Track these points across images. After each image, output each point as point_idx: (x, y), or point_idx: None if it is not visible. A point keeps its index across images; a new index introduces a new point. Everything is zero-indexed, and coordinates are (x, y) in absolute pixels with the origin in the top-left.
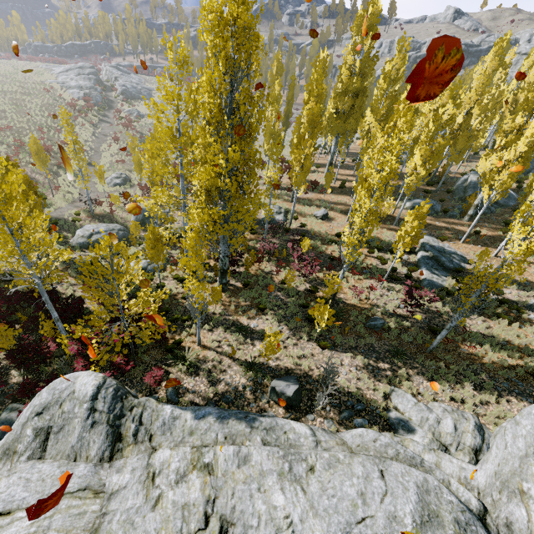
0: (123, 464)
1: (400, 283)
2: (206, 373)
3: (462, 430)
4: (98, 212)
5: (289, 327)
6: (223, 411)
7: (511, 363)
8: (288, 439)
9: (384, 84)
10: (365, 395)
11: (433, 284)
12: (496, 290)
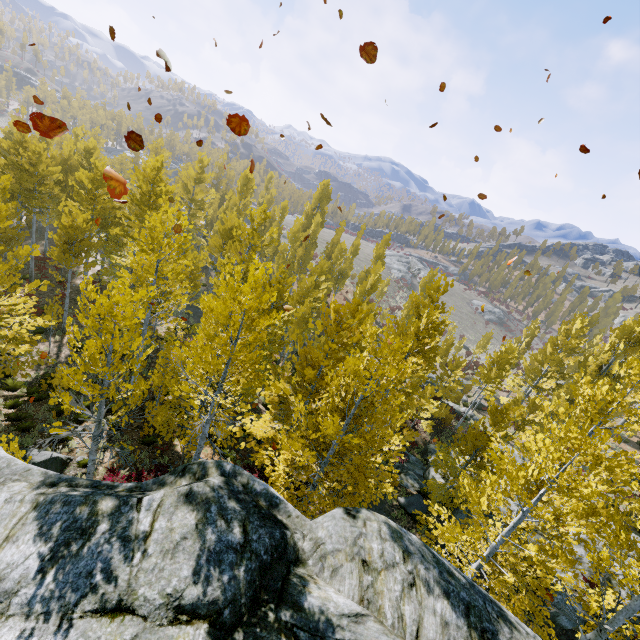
0: None
1: None
2: None
3: None
4: None
5: None
6: None
7: None
8: None
9: None
10: None
11: None
12: None
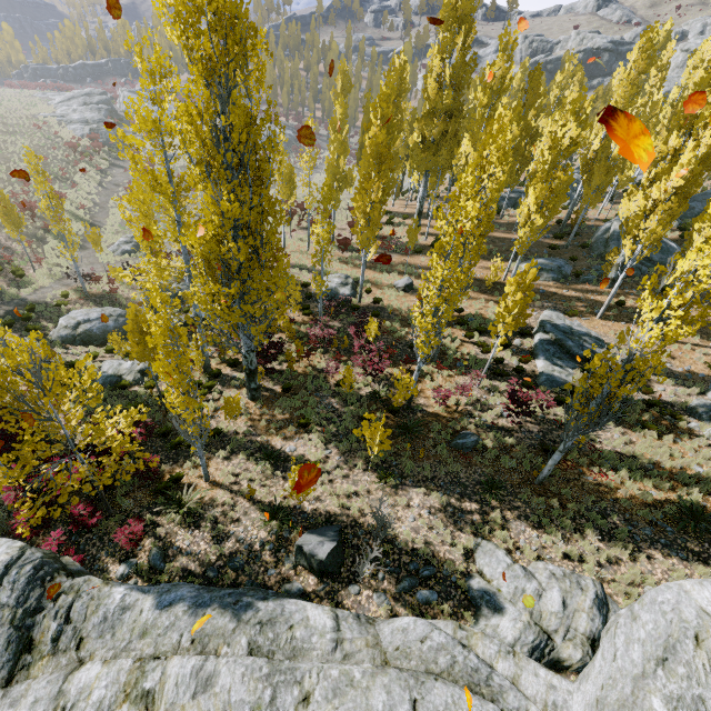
0: (24, 691)
1: (506, 380)
2: (211, 524)
3: (574, 608)
4: (95, 291)
5: (339, 451)
6: (203, 594)
7: (659, 497)
8: (292, 638)
9: (483, 99)
10: (437, 552)
11: (553, 380)
12: (622, 396)
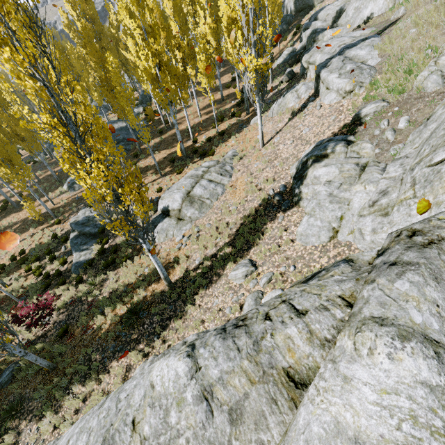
0: None
1: (54, 286)
2: None
3: None
4: None
5: None
6: None
7: (125, 311)
8: None
9: None
10: None
11: (80, 264)
12: None
